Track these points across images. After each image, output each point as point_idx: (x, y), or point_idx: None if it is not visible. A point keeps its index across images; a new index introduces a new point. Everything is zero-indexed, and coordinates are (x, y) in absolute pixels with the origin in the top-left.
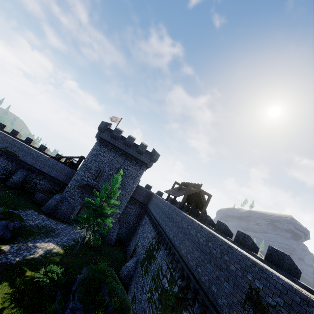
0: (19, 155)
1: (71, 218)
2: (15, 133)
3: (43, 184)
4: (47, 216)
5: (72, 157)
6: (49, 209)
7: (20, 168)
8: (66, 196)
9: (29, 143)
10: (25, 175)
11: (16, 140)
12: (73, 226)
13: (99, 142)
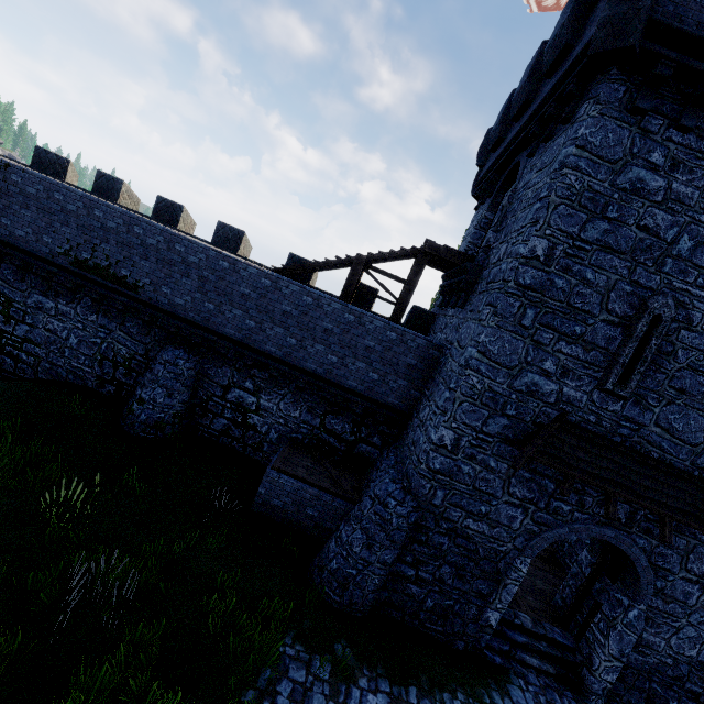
0: (139, 283)
1: (487, 626)
2: (109, 187)
3: (276, 409)
4: (377, 665)
5: (370, 261)
6: (365, 591)
7: (162, 343)
8: (437, 505)
9: (172, 225)
10: (191, 379)
11: (107, 204)
12: (519, 684)
13: (626, 88)
